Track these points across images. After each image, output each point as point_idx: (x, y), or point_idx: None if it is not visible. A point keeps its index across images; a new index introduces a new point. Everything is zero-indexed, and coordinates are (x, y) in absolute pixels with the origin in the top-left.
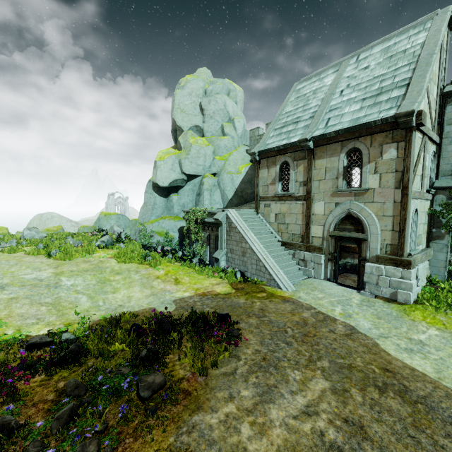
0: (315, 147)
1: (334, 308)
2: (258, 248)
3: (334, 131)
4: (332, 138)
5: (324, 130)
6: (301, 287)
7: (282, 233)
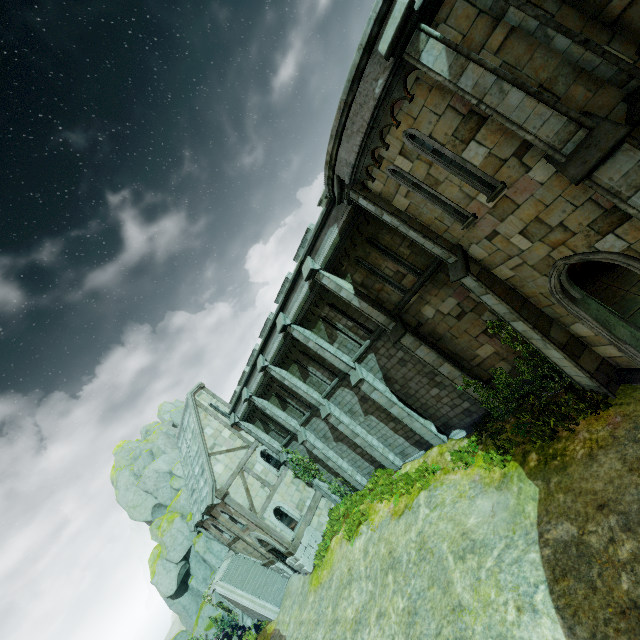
0: (210, 514)
1: (287, 618)
2: (246, 603)
3: (205, 510)
4: (209, 511)
5: (202, 506)
6: (283, 600)
7: (257, 558)
